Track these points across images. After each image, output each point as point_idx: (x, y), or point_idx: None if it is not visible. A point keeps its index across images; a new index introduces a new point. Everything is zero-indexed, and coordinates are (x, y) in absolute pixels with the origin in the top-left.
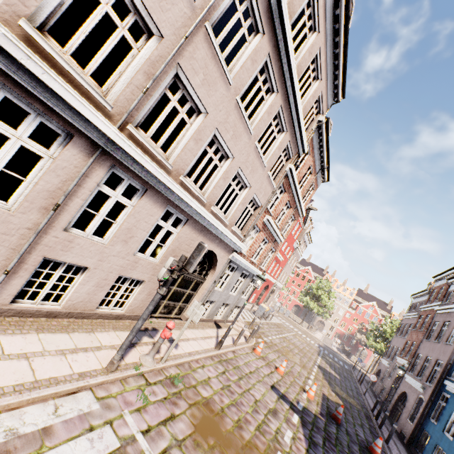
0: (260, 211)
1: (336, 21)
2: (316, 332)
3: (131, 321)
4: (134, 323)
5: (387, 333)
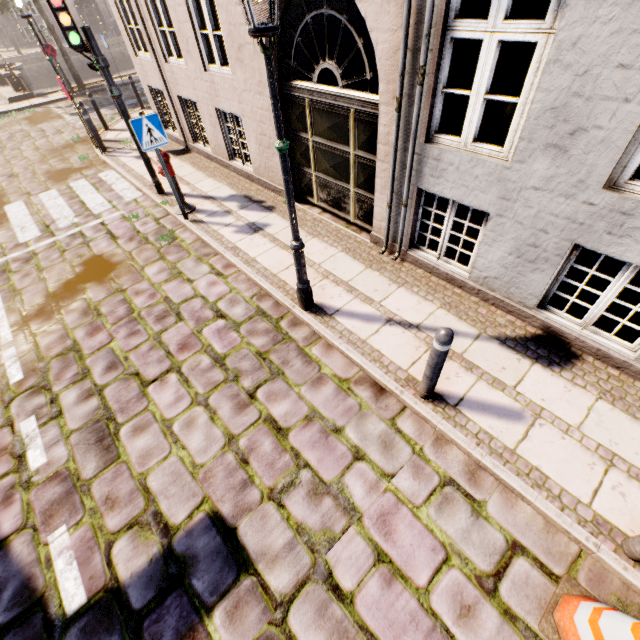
0: None
1: None
2: None
3: (263, 190)
4: (263, 192)
5: None
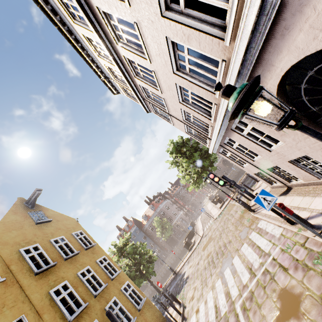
0: None
1: (61, 21)
2: None
3: None
4: None
5: None
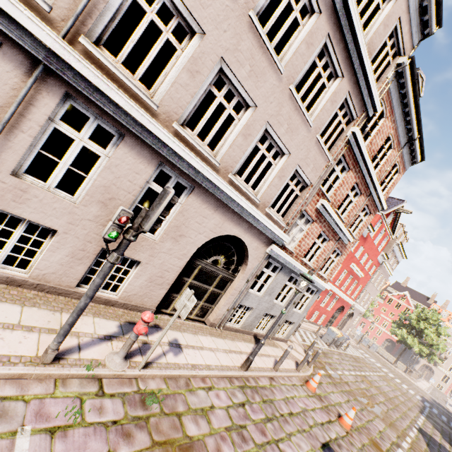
0: (309, 191)
1: None
2: (418, 379)
3: (127, 311)
4: (131, 314)
5: None
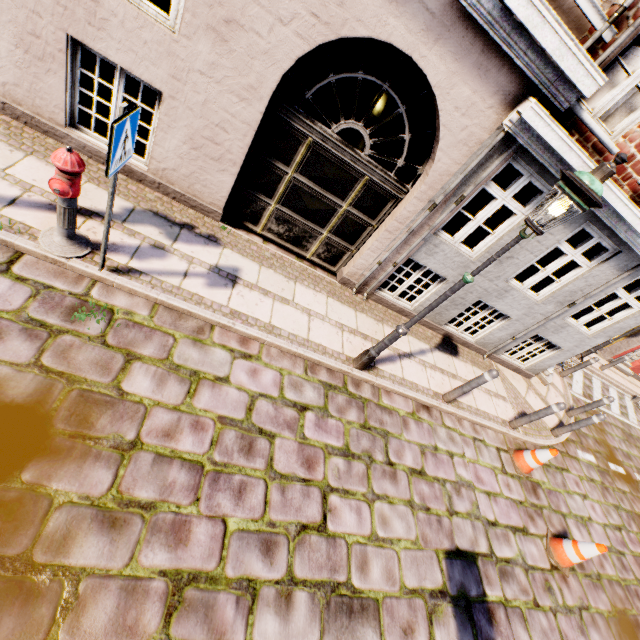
0: None
1: None
2: None
3: (169, 201)
4: (172, 205)
5: None
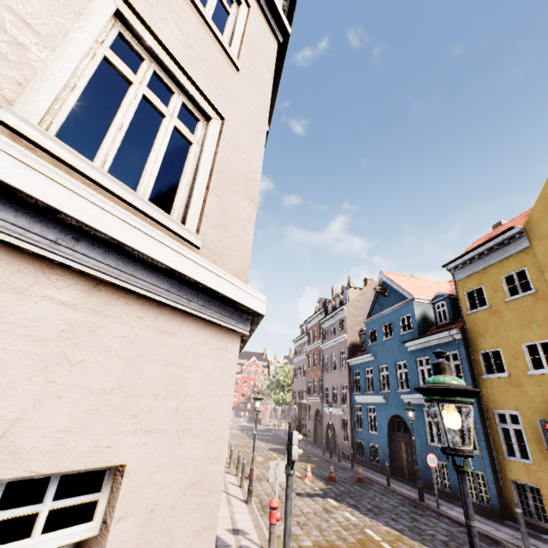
0: None
1: None
2: None
3: None
4: None
5: (282, 381)
